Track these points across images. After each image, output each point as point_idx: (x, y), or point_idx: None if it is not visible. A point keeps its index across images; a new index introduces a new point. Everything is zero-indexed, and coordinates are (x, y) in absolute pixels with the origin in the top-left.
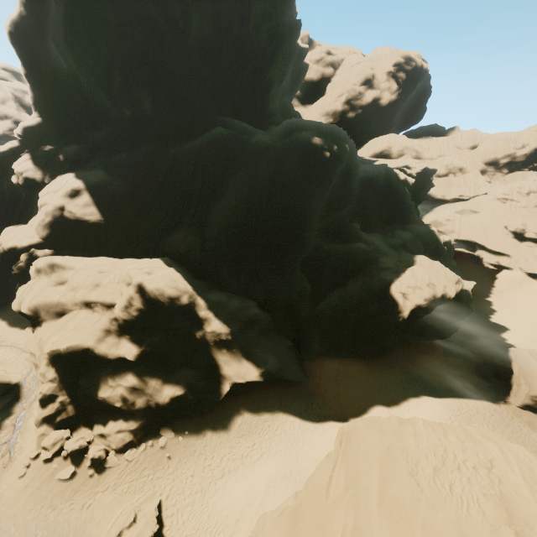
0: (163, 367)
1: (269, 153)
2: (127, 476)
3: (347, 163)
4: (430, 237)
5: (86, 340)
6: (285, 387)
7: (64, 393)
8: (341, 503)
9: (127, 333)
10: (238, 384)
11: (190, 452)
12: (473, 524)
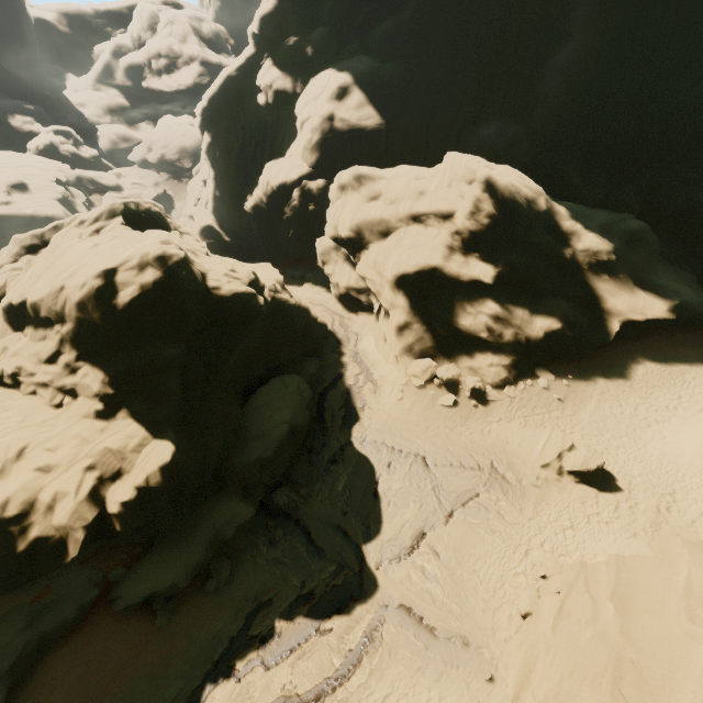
0: (523, 296)
1: None
2: (516, 411)
3: None
4: None
5: (431, 257)
6: (700, 334)
7: (416, 320)
8: None
9: (474, 251)
10: (630, 324)
11: (584, 398)
12: None
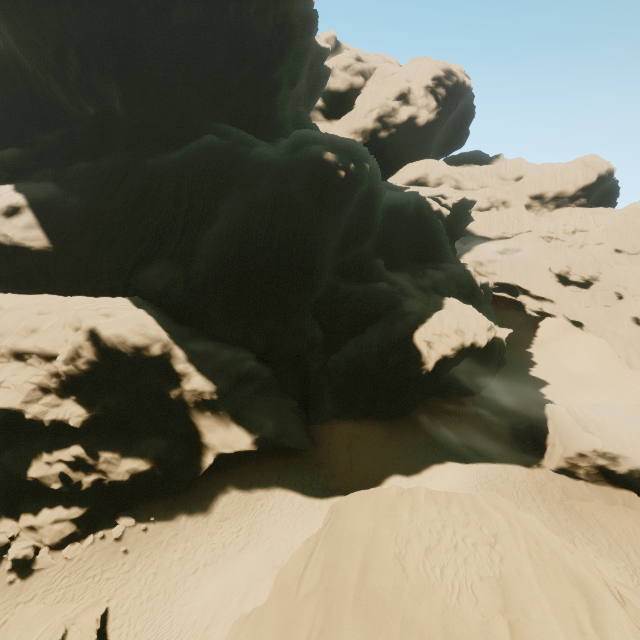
0: (123, 435)
1: (272, 170)
2: (63, 579)
3: (369, 186)
4: (465, 277)
5: (12, 402)
6: (286, 456)
7: None
8: (311, 600)
9: (74, 393)
10: (225, 455)
11: (156, 543)
12: (462, 616)
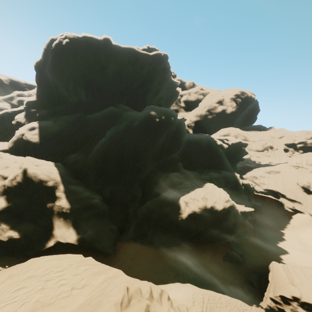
0: (17, 219)
1: (129, 118)
2: None
3: (176, 128)
4: (232, 178)
5: None
6: (96, 255)
7: None
8: None
9: (7, 194)
10: (61, 243)
11: None
12: None
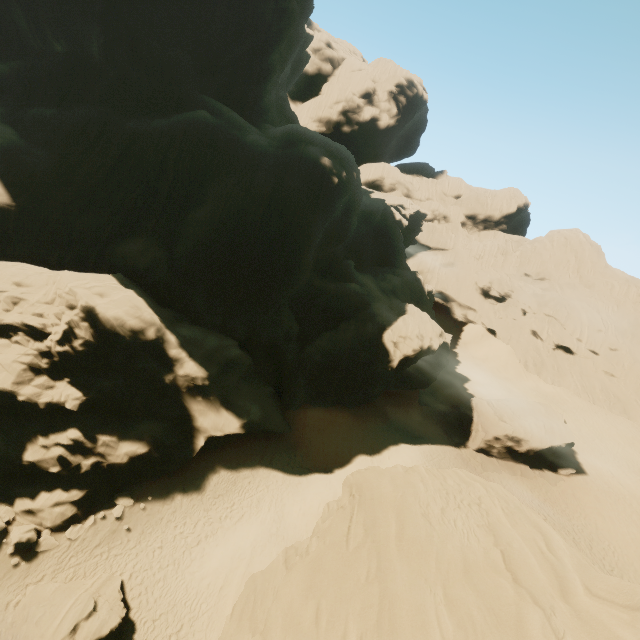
0: (118, 419)
1: (268, 163)
2: (71, 559)
3: (351, 192)
4: (416, 285)
5: (1, 383)
6: (266, 439)
7: None
8: (362, 550)
9: (68, 375)
10: (215, 438)
11: (156, 521)
12: (472, 550)
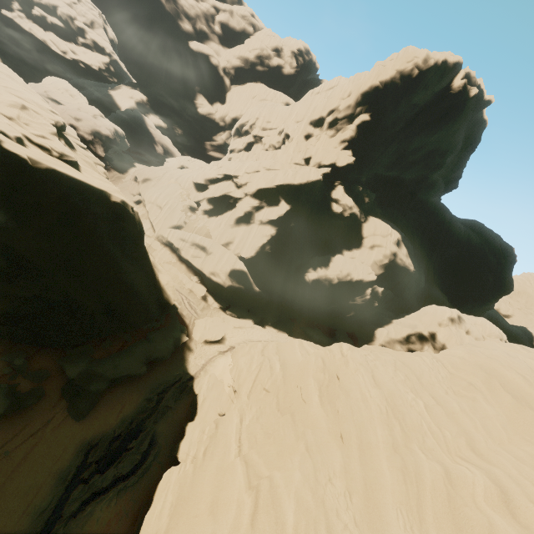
0: None
1: (488, 248)
2: None
3: None
4: None
5: None
6: None
7: None
8: None
9: None
10: None
11: None
12: None
